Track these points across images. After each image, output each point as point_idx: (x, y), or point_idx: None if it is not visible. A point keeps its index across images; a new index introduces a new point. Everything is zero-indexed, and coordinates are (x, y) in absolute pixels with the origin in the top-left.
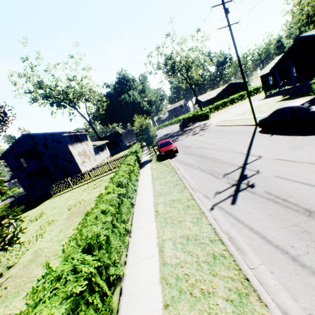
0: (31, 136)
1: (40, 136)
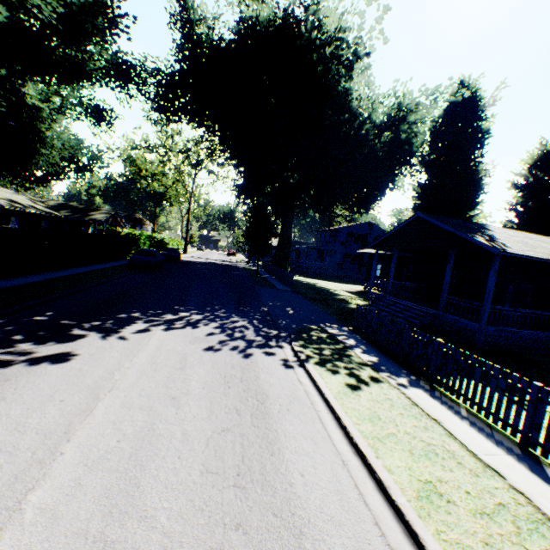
0: (371, 226)
1: (376, 230)
